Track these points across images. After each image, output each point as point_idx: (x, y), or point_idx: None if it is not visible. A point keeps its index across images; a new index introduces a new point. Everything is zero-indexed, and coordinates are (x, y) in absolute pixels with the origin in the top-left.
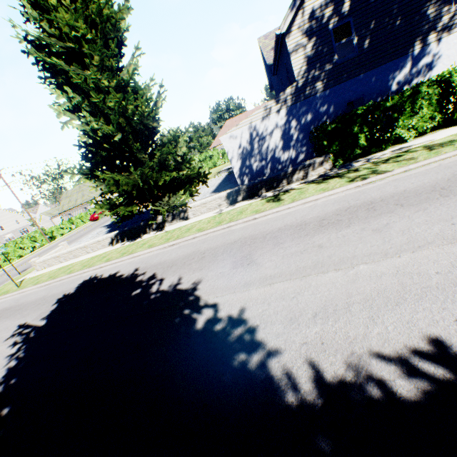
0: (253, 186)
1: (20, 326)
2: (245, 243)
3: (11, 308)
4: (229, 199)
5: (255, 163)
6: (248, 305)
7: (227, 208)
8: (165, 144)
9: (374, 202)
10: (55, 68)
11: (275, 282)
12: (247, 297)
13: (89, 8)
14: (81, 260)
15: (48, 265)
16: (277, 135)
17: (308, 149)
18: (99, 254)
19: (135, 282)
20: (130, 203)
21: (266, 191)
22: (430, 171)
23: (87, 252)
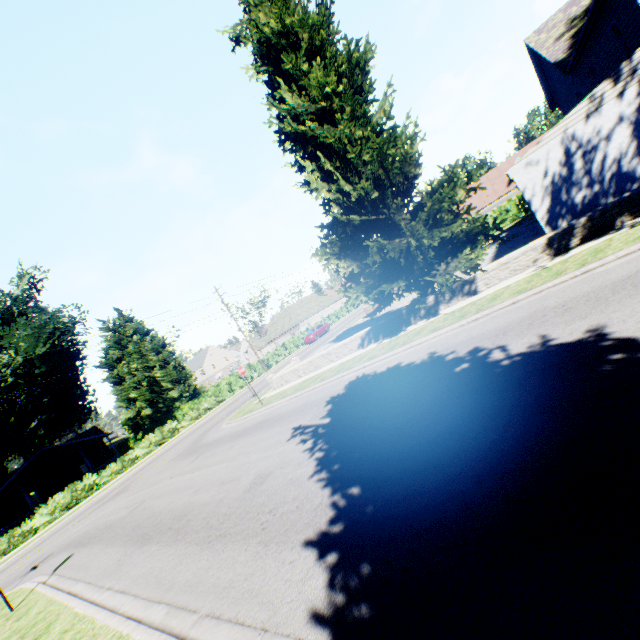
0: (600, 214)
1: (295, 428)
2: None
3: (267, 420)
4: (551, 248)
5: (579, 194)
6: None
7: (552, 261)
8: (434, 191)
9: None
10: (305, 138)
11: None
12: None
13: (336, 62)
14: (328, 369)
15: (285, 381)
16: (621, 134)
17: None
18: (350, 358)
19: (445, 361)
20: (392, 279)
21: (632, 218)
22: None
23: (330, 361)
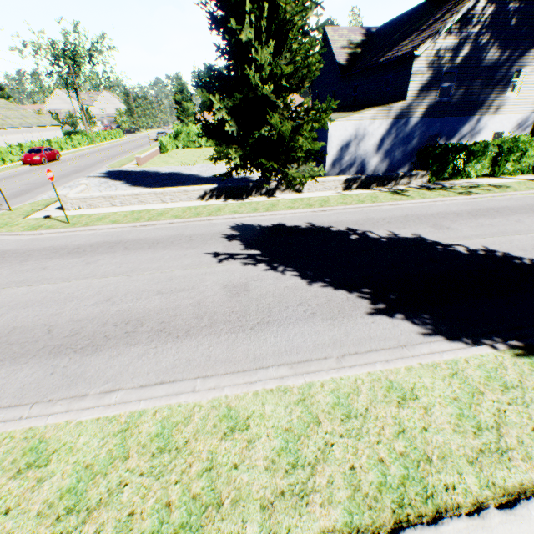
0: (369, 178)
1: (214, 254)
2: (420, 218)
3: (122, 241)
4: (346, 184)
5: (347, 159)
6: (485, 245)
7: (346, 192)
8: (312, 110)
9: (494, 209)
10: None
11: (486, 237)
12: (477, 242)
13: None
14: (168, 208)
15: (87, 205)
16: (374, 140)
17: (390, 162)
18: (196, 206)
19: (334, 231)
20: (267, 158)
21: (377, 187)
22: (509, 199)
23: (162, 201)
